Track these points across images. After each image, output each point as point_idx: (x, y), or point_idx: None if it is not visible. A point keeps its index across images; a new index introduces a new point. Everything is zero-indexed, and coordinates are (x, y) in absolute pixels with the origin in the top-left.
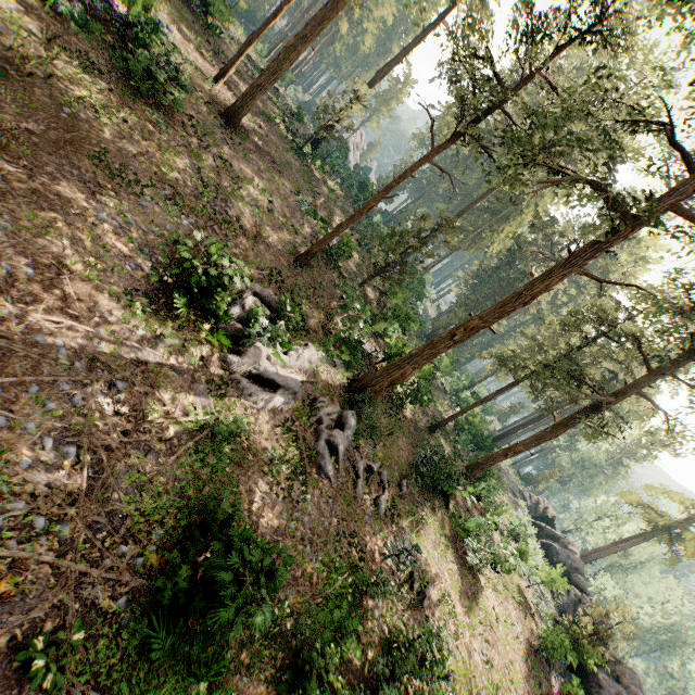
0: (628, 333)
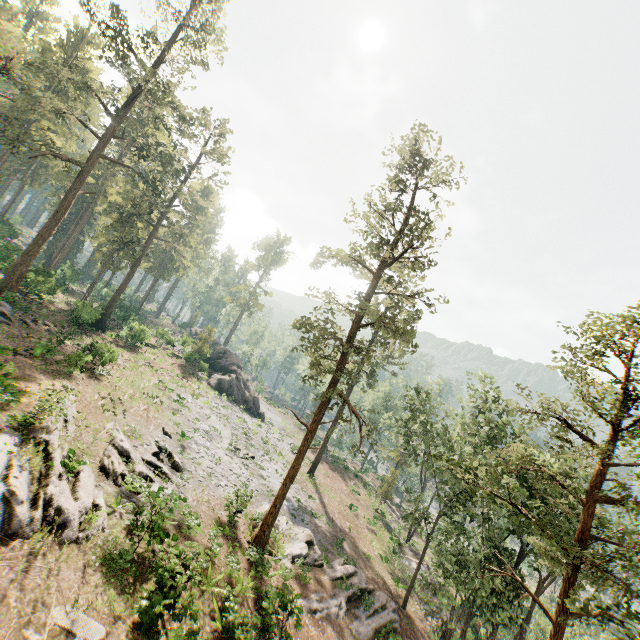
0: (136, 213)
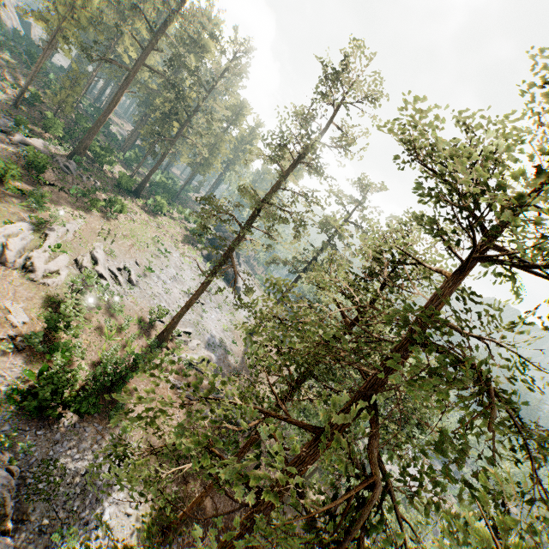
0: (171, 114)
